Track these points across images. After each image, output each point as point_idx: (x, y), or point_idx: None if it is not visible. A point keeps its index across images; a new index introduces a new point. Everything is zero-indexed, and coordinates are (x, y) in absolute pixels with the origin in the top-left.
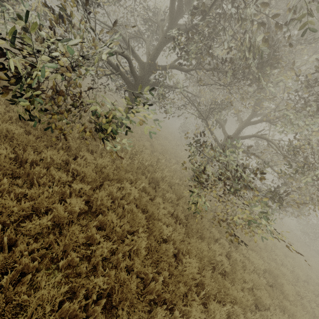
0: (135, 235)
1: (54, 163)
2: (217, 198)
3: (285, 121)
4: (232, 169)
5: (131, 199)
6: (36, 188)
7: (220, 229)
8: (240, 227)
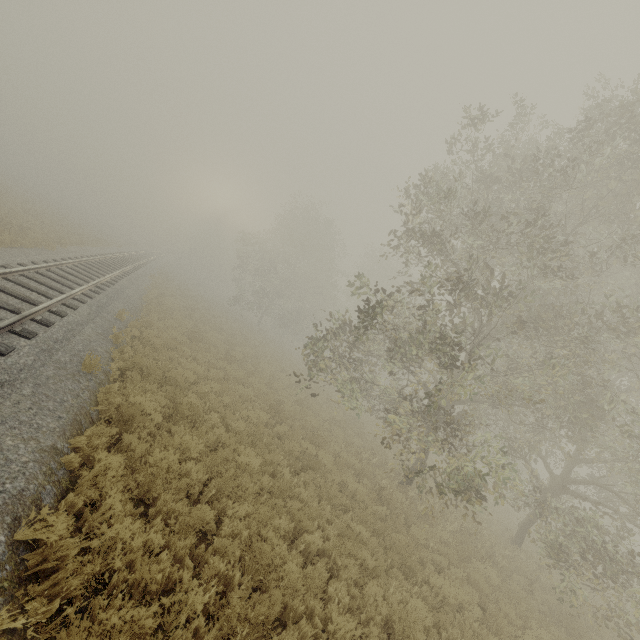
0: (524, 633)
1: (417, 543)
2: (593, 581)
3: (632, 475)
4: (596, 541)
5: (491, 585)
6: (440, 576)
7: (600, 634)
8: (636, 623)
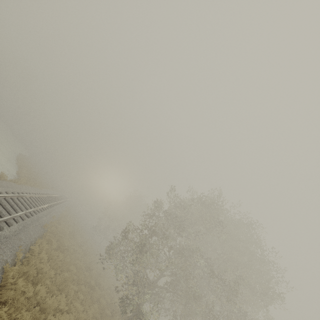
0: None
1: None
2: None
3: None
4: None
5: None
6: None
7: None
8: None
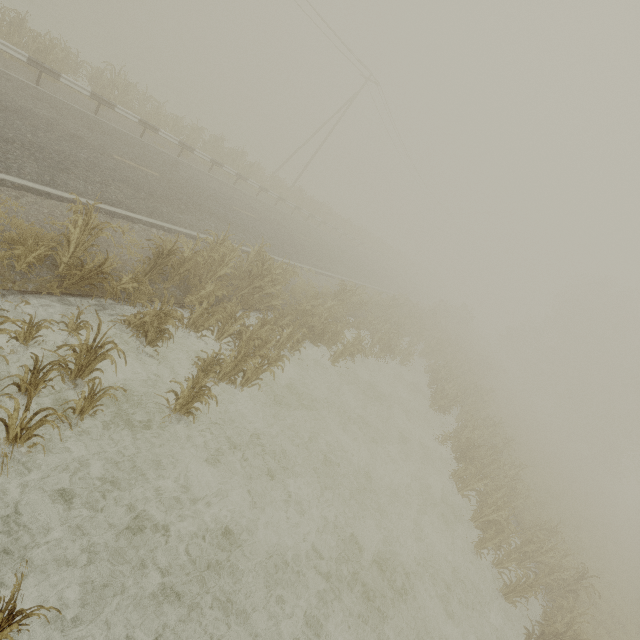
0: None
1: None
2: None
3: None
4: None
5: None
6: None
7: None
8: None
